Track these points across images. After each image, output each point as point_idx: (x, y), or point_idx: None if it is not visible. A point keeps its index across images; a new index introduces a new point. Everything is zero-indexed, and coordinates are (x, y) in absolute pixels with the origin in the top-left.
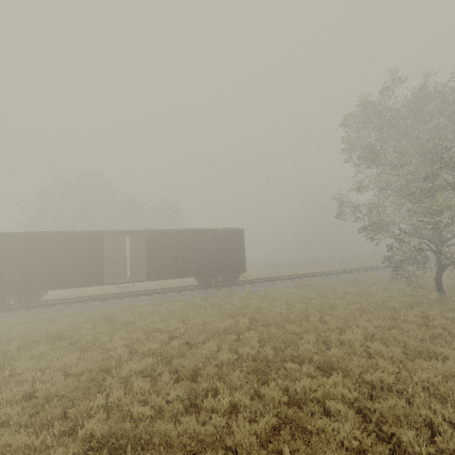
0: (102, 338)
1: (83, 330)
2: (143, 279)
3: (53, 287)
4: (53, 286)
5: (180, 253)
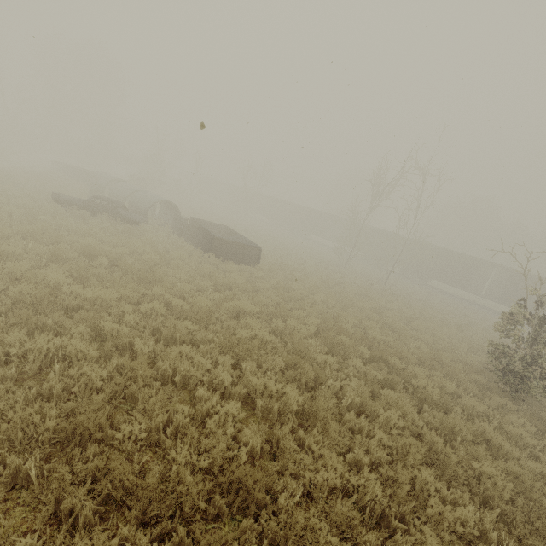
0: (463, 311)
1: (454, 304)
2: (493, 300)
3: (438, 280)
4: (439, 279)
5: (534, 296)
